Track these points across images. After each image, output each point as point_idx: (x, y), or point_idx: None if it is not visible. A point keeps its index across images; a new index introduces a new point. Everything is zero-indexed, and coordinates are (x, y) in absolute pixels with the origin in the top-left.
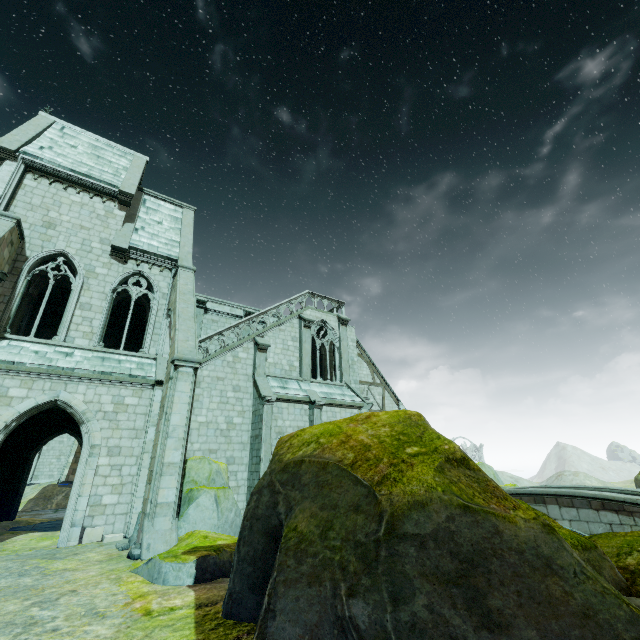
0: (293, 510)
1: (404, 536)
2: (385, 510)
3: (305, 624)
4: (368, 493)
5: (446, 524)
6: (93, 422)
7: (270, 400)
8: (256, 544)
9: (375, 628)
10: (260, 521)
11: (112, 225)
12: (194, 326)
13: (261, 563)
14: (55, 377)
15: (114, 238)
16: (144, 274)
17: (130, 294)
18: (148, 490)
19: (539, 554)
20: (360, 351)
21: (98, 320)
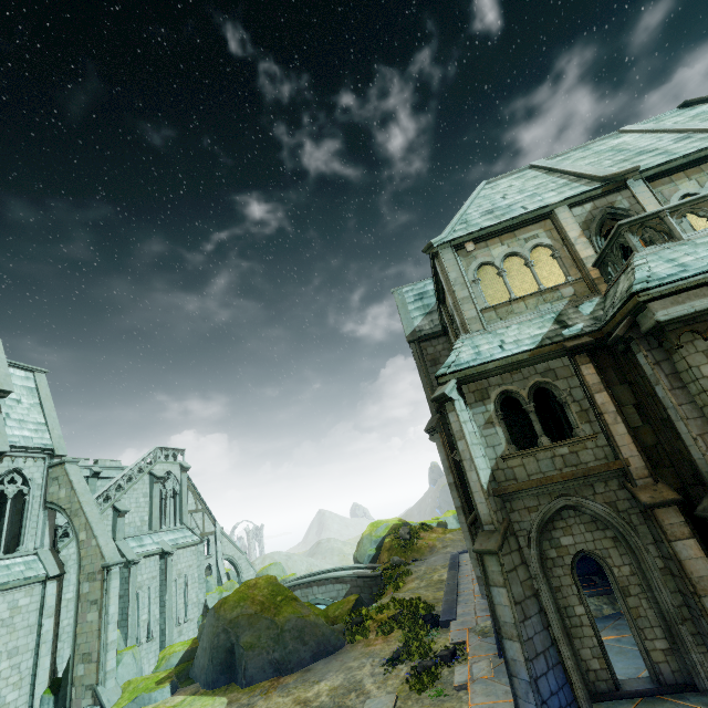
0: (241, 637)
1: (285, 630)
2: (279, 625)
3: (259, 667)
4: (272, 621)
5: (295, 623)
6: None
7: (137, 562)
8: (221, 657)
9: (281, 656)
10: (222, 647)
11: None
12: (105, 527)
13: (225, 663)
14: None
15: None
16: (20, 469)
17: (6, 493)
18: (85, 668)
19: (315, 623)
20: (187, 482)
21: None
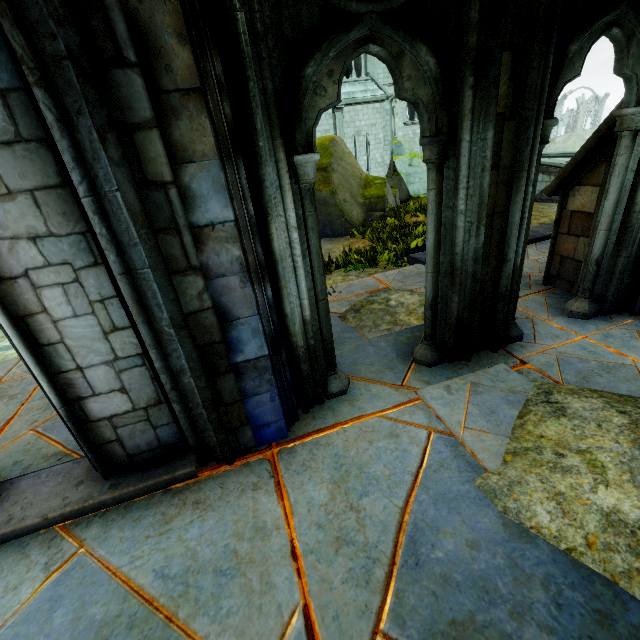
0: None
1: None
2: None
3: None
4: None
5: None
6: None
7: None
8: None
9: None
10: None
11: None
12: None
13: None
14: None
15: None
16: None
17: None
18: None
19: (324, 201)
20: None
21: None
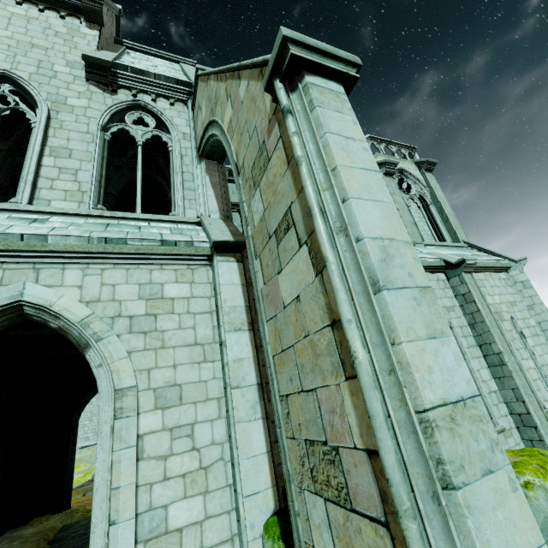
0: None
1: None
2: None
3: None
4: None
5: None
6: (108, 340)
7: None
8: None
9: None
10: None
11: (81, 46)
12: None
13: None
14: (8, 258)
15: (86, 52)
16: (147, 107)
17: (132, 136)
18: (330, 529)
19: None
20: None
21: (87, 172)
